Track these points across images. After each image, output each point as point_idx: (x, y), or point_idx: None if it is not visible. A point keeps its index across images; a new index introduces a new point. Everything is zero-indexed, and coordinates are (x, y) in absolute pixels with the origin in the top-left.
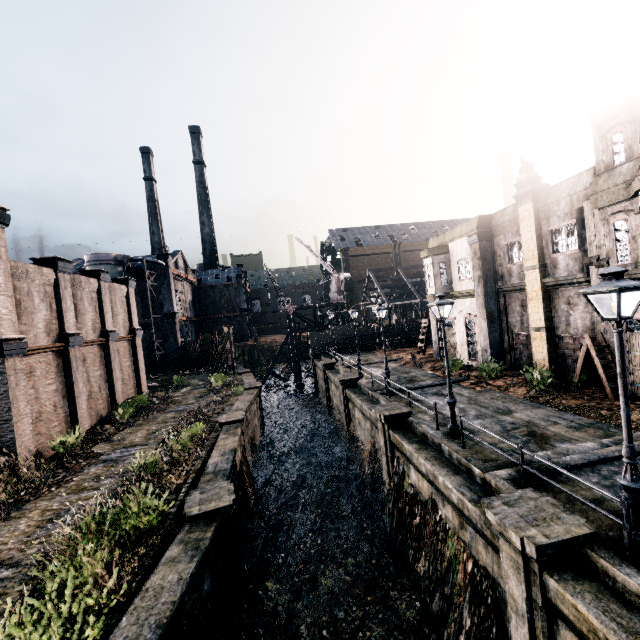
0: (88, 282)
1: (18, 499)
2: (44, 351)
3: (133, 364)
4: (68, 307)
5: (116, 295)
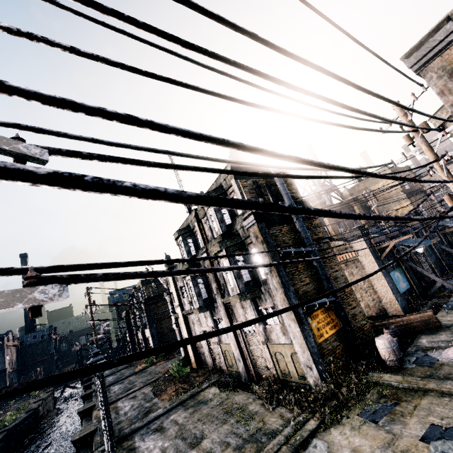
0: None
1: None
2: None
3: None
4: None
5: None
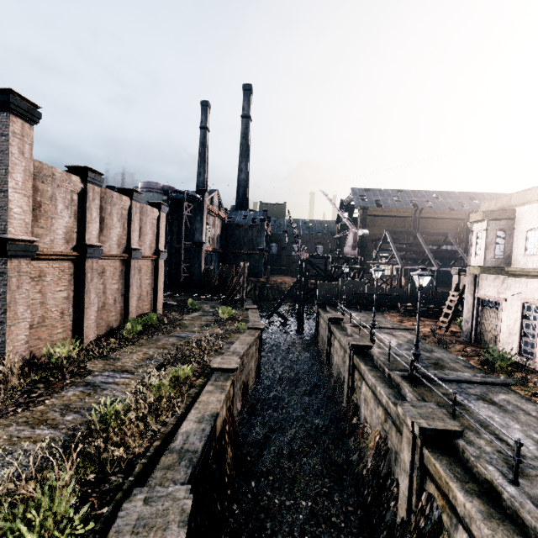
0: (120, 199)
1: None
2: (58, 257)
3: (153, 282)
4: (93, 218)
5: (147, 216)
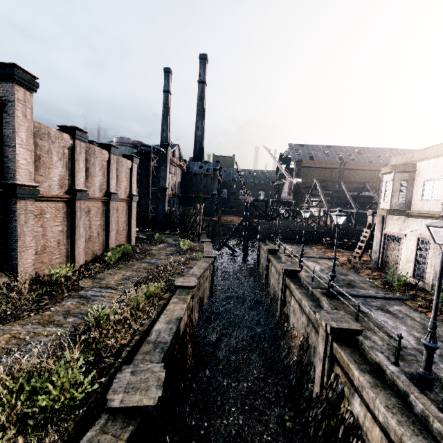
0: (101, 152)
1: (3, 317)
2: (55, 199)
3: (128, 220)
4: (80, 168)
5: (122, 167)
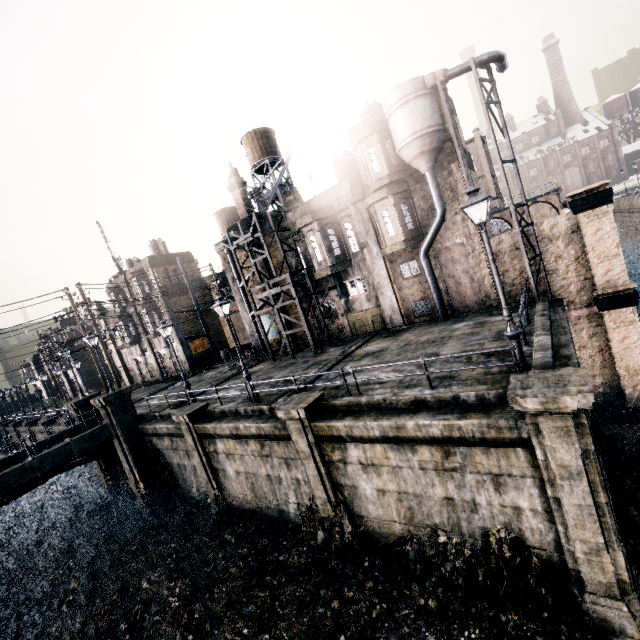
0: None
1: None
2: None
3: None
4: None
5: None
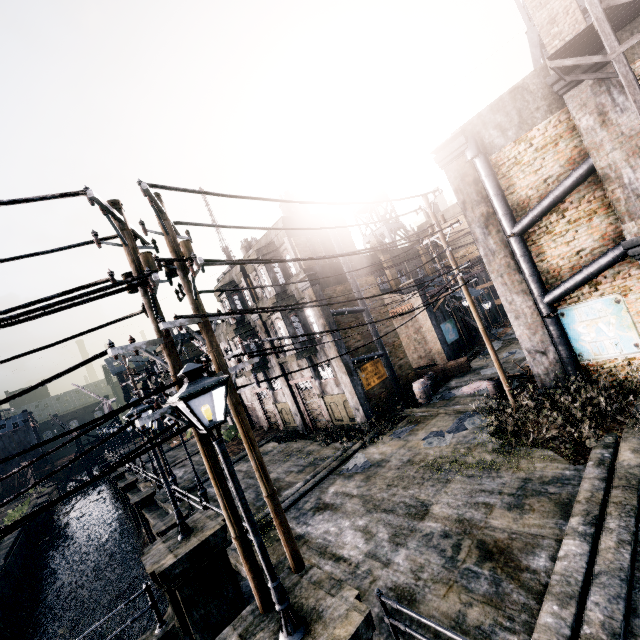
0: None
1: None
2: None
3: None
4: None
5: None
